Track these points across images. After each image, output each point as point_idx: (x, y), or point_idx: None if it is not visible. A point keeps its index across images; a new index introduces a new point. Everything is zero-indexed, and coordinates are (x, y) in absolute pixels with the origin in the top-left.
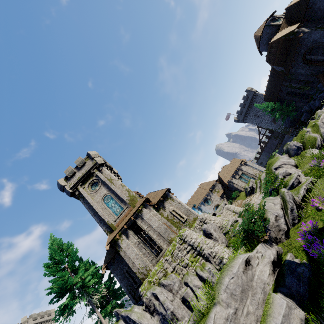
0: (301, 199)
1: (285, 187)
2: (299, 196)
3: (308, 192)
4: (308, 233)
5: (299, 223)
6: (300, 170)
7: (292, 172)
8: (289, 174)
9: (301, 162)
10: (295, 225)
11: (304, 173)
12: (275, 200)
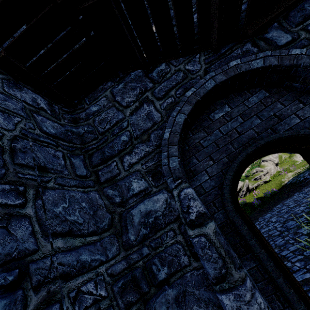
0: (252, 188)
1: (252, 178)
2: (252, 186)
3: (257, 186)
4: (240, 203)
5: (243, 197)
6: (278, 167)
7: (265, 170)
8: (261, 171)
9: (284, 162)
10: (241, 198)
11: (276, 171)
12: (240, 183)
